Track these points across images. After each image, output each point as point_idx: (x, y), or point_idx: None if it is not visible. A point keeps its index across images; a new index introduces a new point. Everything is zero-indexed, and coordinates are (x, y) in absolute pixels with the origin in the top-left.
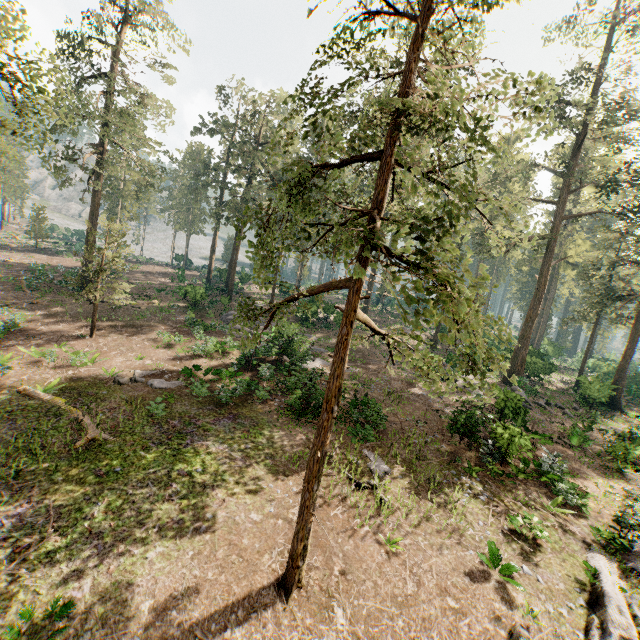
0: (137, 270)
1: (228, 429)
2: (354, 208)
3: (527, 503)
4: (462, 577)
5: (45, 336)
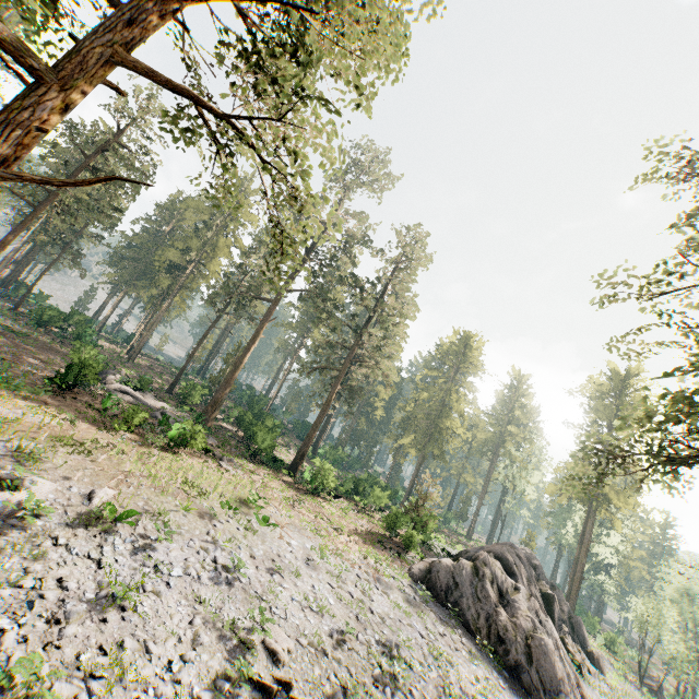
0: None
1: None
2: None
3: None
4: None
5: None
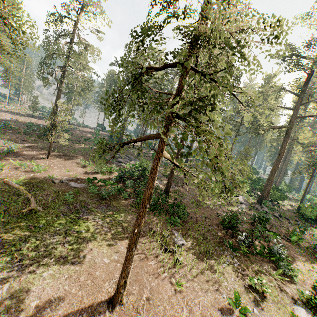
0: (78, 129)
1: (103, 211)
2: (163, 92)
3: (261, 271)
4: (216, 310)
5: (25, 156)
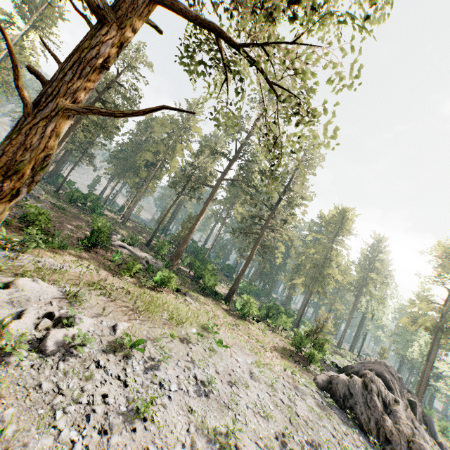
0: None
1: None
2: None
3: None
4: None
5: None
